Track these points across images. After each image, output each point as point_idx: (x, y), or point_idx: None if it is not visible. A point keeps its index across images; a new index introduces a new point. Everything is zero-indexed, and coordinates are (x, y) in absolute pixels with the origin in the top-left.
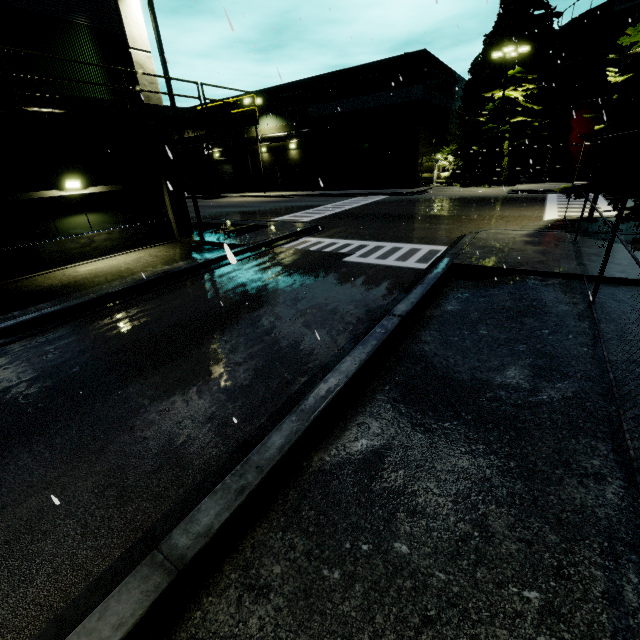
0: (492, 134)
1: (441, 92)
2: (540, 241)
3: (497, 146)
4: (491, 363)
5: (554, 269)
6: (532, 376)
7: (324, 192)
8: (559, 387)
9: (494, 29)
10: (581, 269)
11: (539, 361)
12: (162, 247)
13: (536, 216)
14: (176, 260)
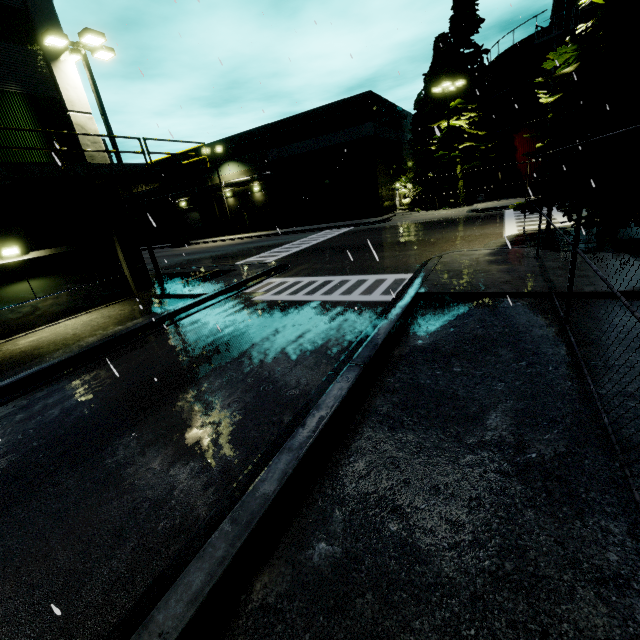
0: (444, 160)
1: (391, 127)
2: (503, 259)
3: (451, 171)
4: (469, 410)
5: (521, 289)
6: (516, 425)
7: (292, 229)
8: (548, 439)
9: (431, 68)
10: (548, 286)
11: (521, 403)
12: (118, 305)
13: (497, 233)
14: (130, 318)
